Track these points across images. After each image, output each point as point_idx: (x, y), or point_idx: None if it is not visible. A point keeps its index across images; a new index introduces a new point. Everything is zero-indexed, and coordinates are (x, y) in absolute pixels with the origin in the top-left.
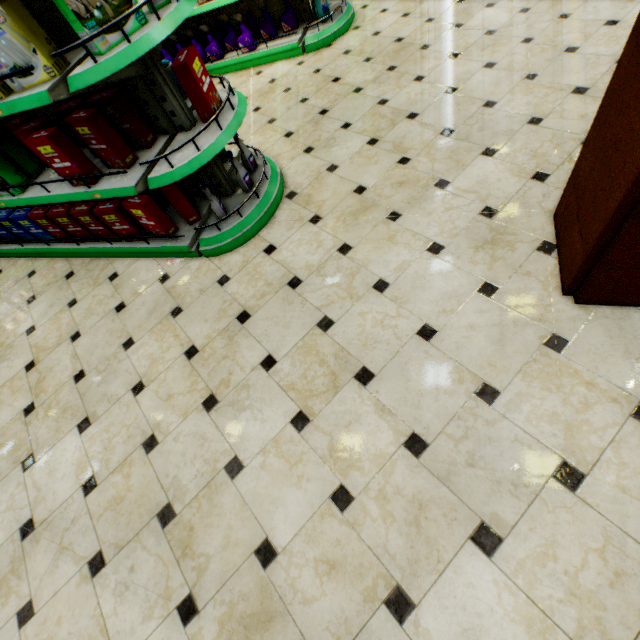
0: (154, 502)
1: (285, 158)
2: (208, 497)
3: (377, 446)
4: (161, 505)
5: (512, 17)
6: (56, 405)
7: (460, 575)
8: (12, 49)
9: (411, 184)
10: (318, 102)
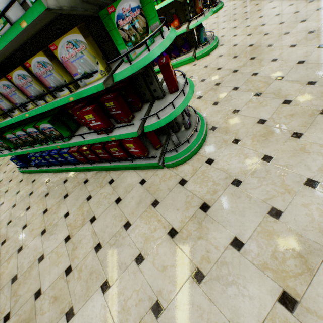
0: None
1: (201, 109)
2: None
3: None
4: None
5: (322, 23)
6: (85, 268)
7: None
8: (85, 64)
9: (300, 114)
10: (212, 80)
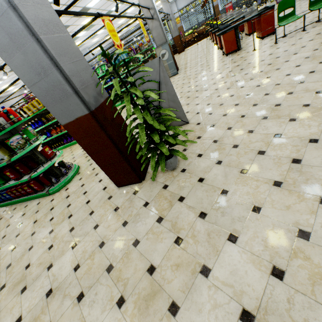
0: (7, 263)
1: (82, 163)
2: (21, 257)
3: (64, 232)
4: (9, 264)
5: None
6: None
7: (65, 256)
8: (1, 156)
9: None
10: None
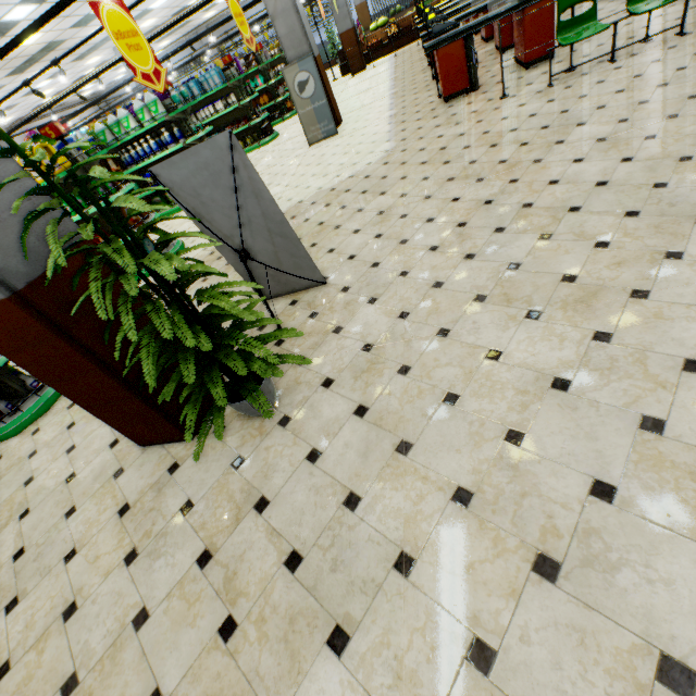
0: None
1: None
2: None
3: (1, 560)
4: None
5: None
6: None
7: None
8: None
9: None
10: None
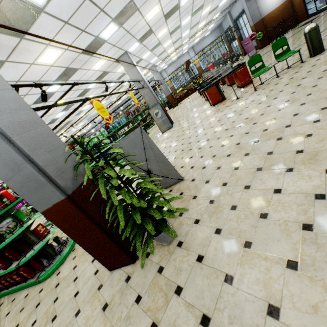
0: None
1: None
2: None
3: None
4: None
5: None
6: None
7: None
8: None
9: None
10: None
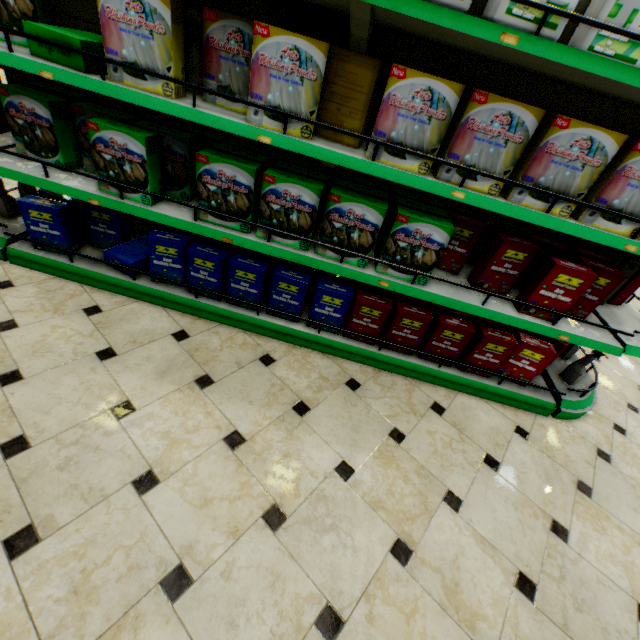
0: None
1: None
2: None
3: None
4: None
5: None
6: None
7: None
8: None
9: None
10: None
